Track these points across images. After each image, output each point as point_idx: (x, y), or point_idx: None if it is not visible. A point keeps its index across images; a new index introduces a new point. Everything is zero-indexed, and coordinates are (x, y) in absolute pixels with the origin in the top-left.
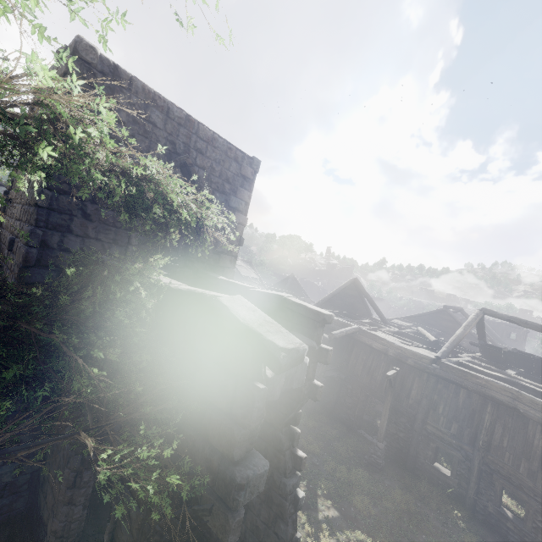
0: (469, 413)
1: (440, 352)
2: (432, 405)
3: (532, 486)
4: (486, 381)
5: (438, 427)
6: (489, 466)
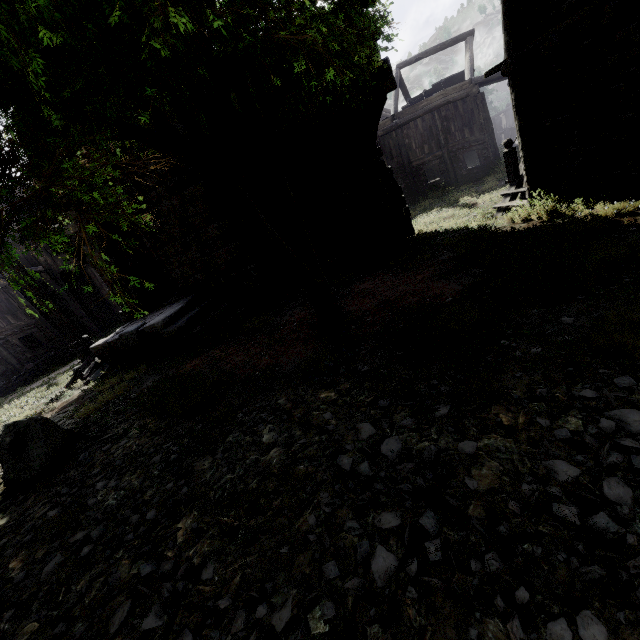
0: (429, 131)
1: (393, 111)
2: (408, 148)
3: (474, 139)
4: (427, 101)
5: (418, 158)
6: (452, 151)
